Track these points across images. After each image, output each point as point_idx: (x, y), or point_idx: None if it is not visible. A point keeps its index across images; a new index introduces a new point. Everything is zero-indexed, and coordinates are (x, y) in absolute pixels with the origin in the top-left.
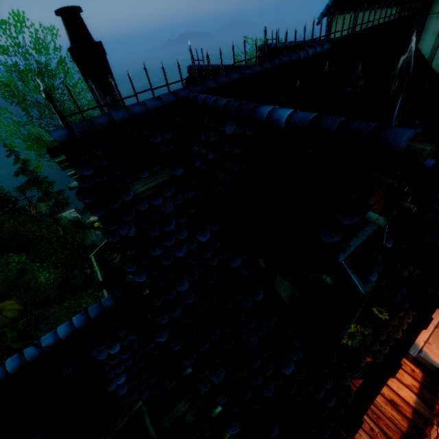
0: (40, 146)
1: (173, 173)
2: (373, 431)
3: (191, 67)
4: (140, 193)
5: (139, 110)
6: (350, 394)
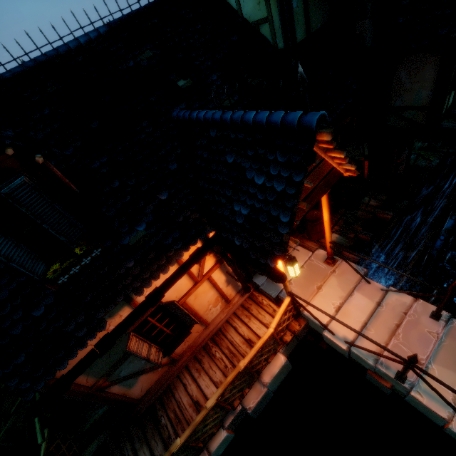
0: None
1: None
2: (226, 367)
3: None
4: None
5: None
6: (103, 324)
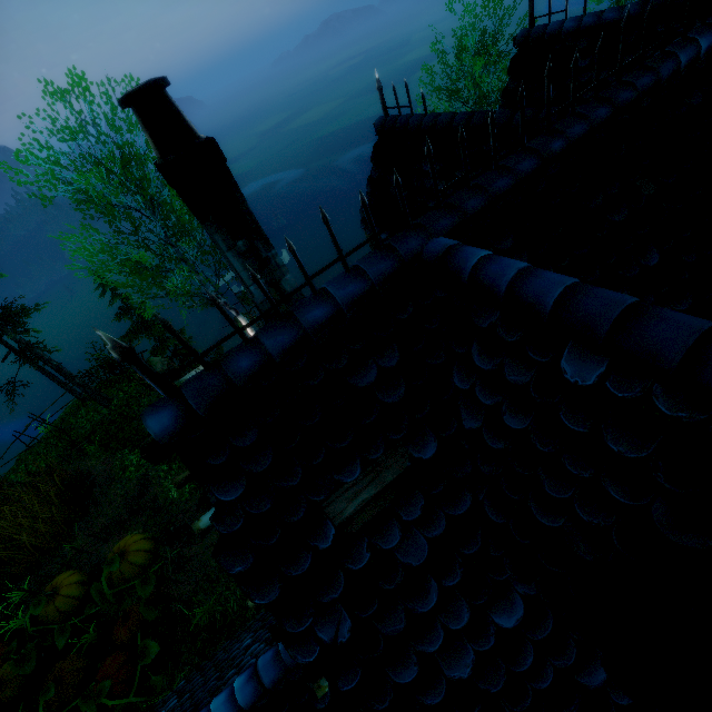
0: (142, 276)
1: (416, 457)
2: None
3: (382, 123)
4: (348, 519)
5: (320, 315)
6: None
